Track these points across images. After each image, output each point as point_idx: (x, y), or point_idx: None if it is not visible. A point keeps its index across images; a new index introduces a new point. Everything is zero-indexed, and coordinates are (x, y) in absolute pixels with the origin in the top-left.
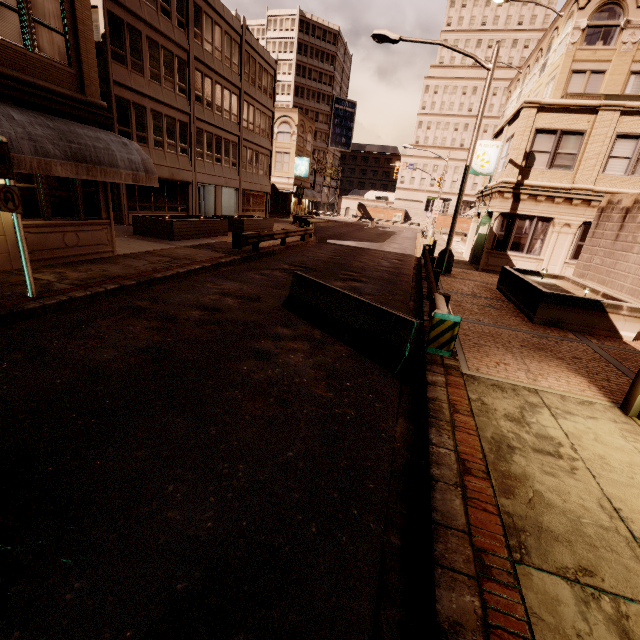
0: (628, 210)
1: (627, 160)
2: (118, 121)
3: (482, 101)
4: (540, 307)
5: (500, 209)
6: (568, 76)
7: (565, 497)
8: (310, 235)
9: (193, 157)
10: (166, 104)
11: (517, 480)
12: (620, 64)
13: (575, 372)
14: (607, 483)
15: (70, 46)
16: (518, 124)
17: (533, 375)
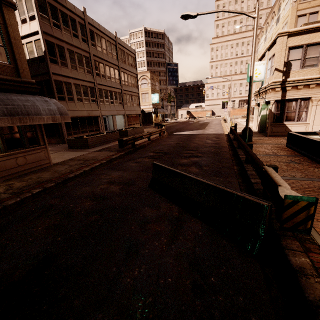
0: None
1: None
2: (57, 92)
3: (254, 37)
4: None
5: (274, 98)
6: (295, 19)
7: None
8: (164, 132)
9: (98, 103)
10: (81, 79)
11: None
12: None
13: None
14: None
15: (8, 52)
16: (276, 47)
17: None
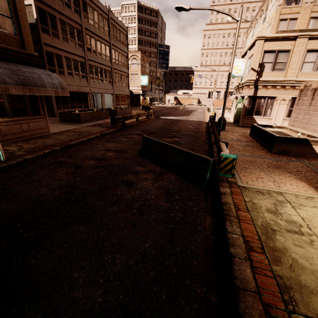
0: (315, 89)
1: (313, 63)
2: (48, 64)
3: (235, 38)
4: (275, 144)
5: (248, 94)
6: (278, 22)
7: (311, 261)
8: (151, 115)
9: (88, 79)
10: (72, 53)
11: (281, 252)
12: (305, 14)
13: (300, 180)
14: None
15: (15, 24)
16: (254, 49)
17: (277, 183)
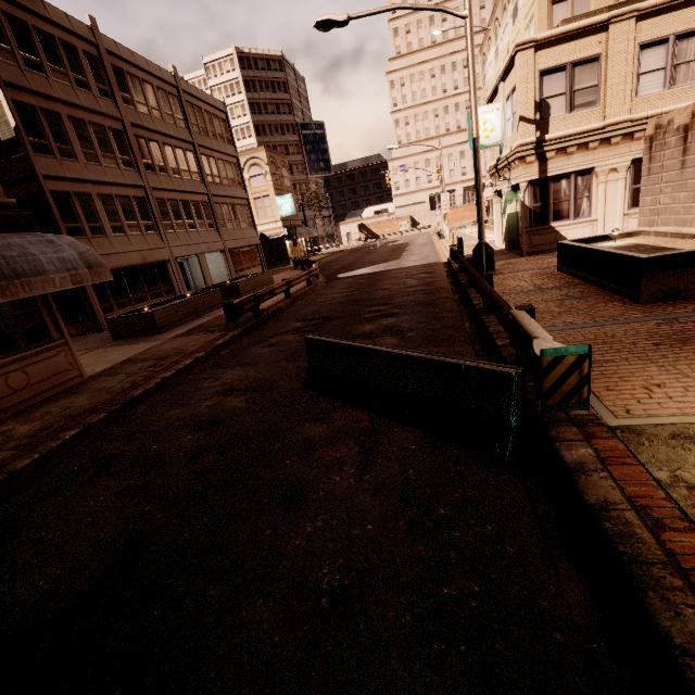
0: (687, 128)
1: (662, 71)
2: (62, 218)
3: (469, 57)
4: (644, 280)
5: (526, 177)
6: (548, 10)
7: None
8: (316, 276)
9: (162, 232)
10: (113, 183)
11: None
12: None
13: None
14: None
15: None
16: (516, 73)
17: None
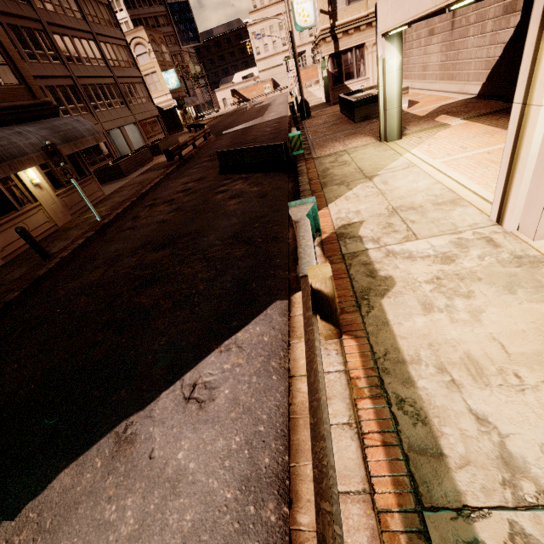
0: None
1: None
2: None
3: None
4: (355, 112)
5: (328, 52)
6: None
7: (343, 172)
8: (208, 134)
9: (93, 111)
10: (52, 77)
11: (328, 175)
12: None
13: (367, 136)
14: (360, 163)
15: (13, 70)
16: None
17: (346, 145)
